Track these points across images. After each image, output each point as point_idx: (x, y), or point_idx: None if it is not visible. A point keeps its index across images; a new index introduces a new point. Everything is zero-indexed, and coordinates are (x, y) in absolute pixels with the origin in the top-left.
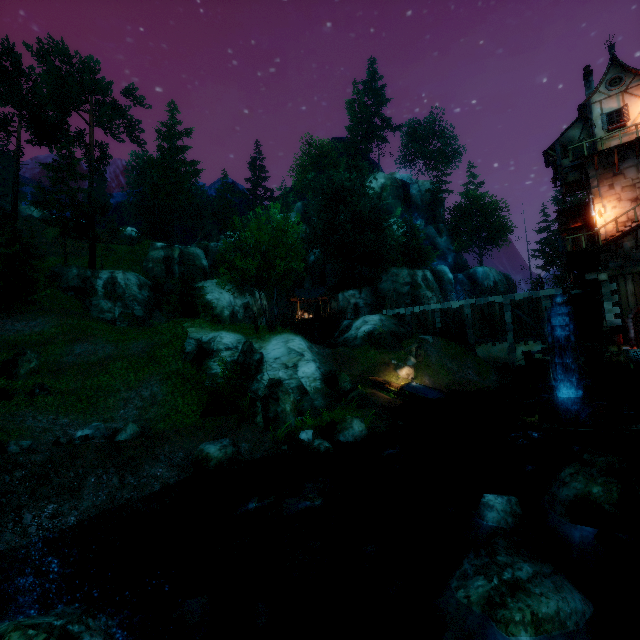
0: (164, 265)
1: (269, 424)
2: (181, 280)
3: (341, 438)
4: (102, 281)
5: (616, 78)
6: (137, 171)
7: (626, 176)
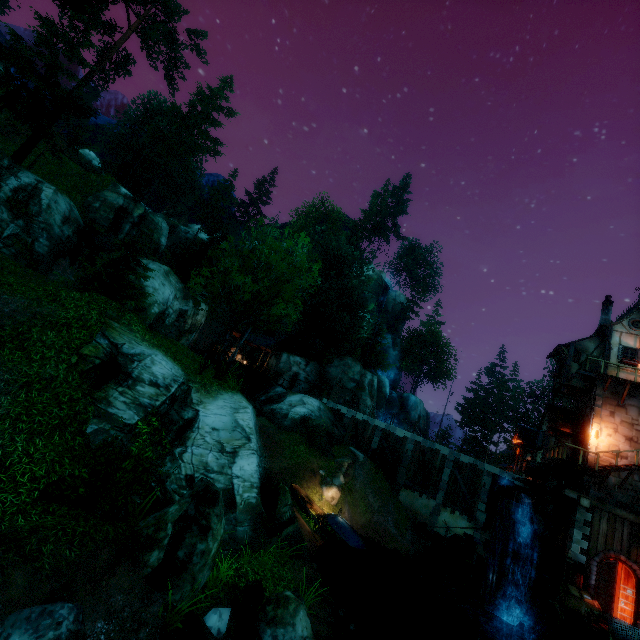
0: (114, 215)
1: (167, 578)
2: (130, 245)
3: (267, 638)
4: (17, 182)
5: (639, 322)
6: (145, 109)
7: (628, 412)
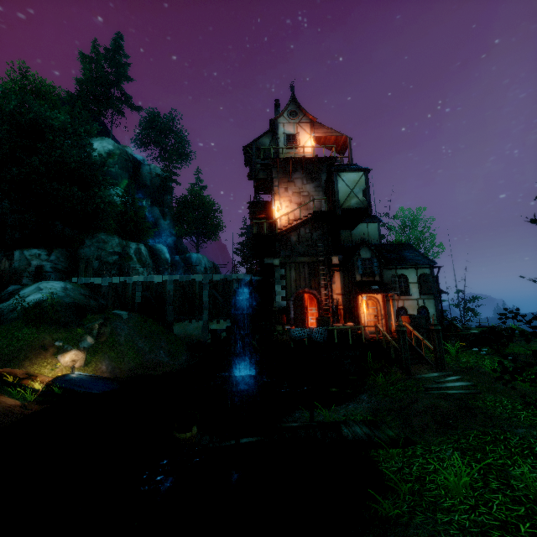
0: None
1: None
2: None
3: None
4: None
5: (294, 112)
6: None
7: (296, 184)
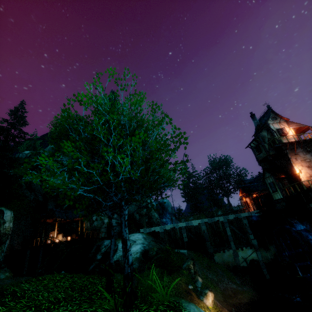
0: None
1: None
2: None
3: None
4: None
5: (273, 117)
6: None
7: (300, 155)
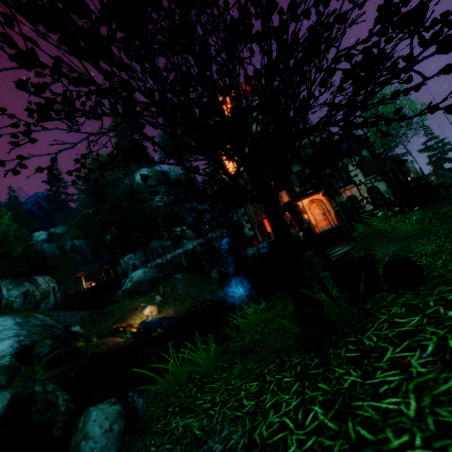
0: None
1: None
2: None
3: None
4: None
5: None
6: None
7: None
